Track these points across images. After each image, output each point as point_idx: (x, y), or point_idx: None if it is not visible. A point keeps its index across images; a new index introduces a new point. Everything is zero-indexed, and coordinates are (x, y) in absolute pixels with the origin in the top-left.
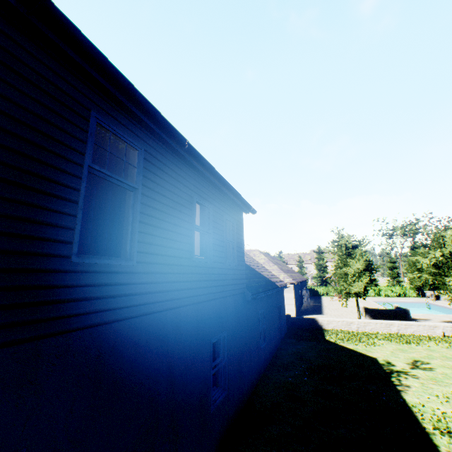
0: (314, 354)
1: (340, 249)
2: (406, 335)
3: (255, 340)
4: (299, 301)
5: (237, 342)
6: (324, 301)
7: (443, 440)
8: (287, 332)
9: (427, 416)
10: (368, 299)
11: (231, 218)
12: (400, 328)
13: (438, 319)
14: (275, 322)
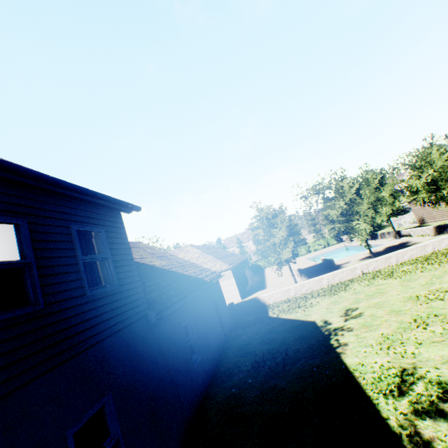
0: (259, 341)
1: (262, 222)
2: (335, 285)
3: (181, 364)
4: (243, 282)
5: (143, 389)
6: (267, 273)
7: (389, 405)
8: (233, 323)
9: (369, 377)
10: (302, 258)
11: (92, 226)
12: (330, 280)
13: (355, 259)
14: (212, 322)
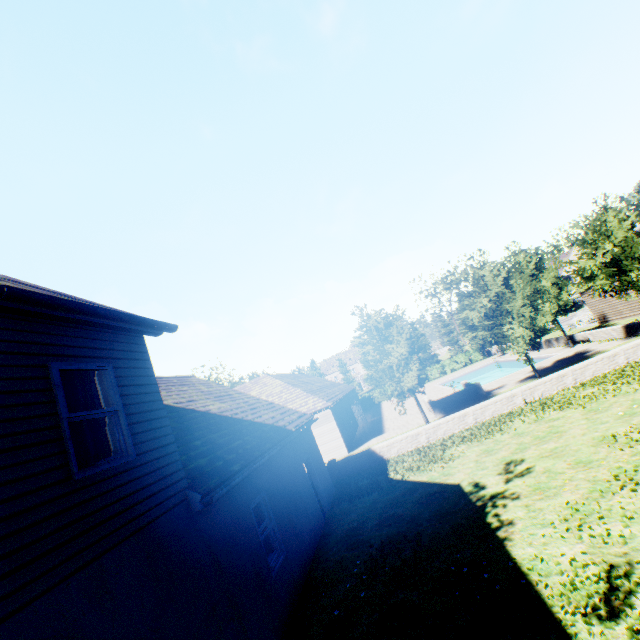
0: (376, 522)
1: (371, 335)
2: (486, 423)
3: (249, 574)
4: (351, 426)
5: (178, 633)
6: (384, 410)
7: (596, 637)
8: (336, 492)
9: (555, 583)
10: (434, 383)
11: (90, 361)
12: (477, 416)
13: (513, 381)
14: (302, 495)
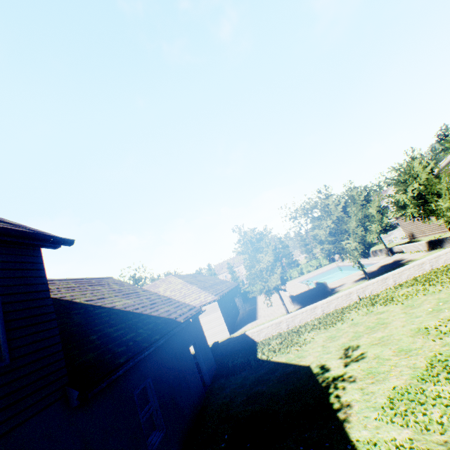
0: (244, 398)
1: (247, 247)
2: (331, 314)
3: None
4: (233, 313)
5: None
6: (259, 300)
7: None
8: (217, 369)
9: None
10: (295, 281)
11: None
12: (324, 308)
13: (350, 281)
14: (186, 375)
